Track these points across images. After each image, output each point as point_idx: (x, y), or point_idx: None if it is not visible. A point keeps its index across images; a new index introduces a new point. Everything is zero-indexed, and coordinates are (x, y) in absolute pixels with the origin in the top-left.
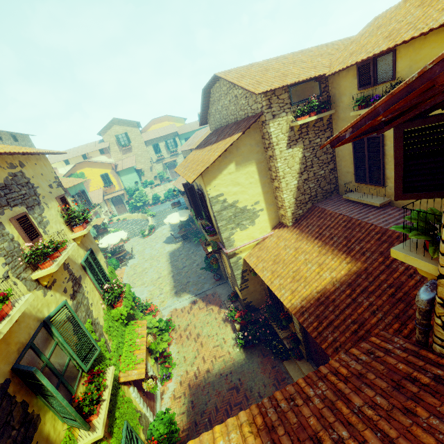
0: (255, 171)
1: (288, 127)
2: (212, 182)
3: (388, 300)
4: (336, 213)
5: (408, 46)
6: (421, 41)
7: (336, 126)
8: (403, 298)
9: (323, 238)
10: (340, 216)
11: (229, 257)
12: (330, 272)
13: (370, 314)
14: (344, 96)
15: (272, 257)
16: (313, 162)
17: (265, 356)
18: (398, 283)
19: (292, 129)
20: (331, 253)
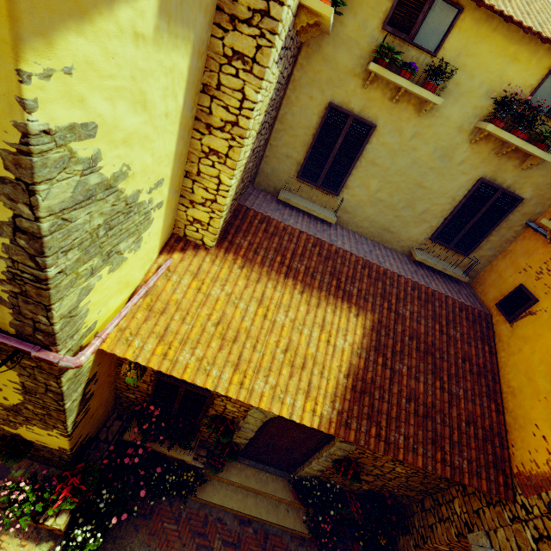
0: (185, 75)
1: (298, 2)
2: (63, 35)
3: (418, 356)
4: (294, 228)
5: (476, 22)
6: (489, 29)
7: (305, 62)
8: (426, 349)
9: (300, 275)
10: (305, 236)
11: (62, 371)
12: (343, 336)
13: (415, 381)
14: (352, 14)
15: (210, 327)
16: (268, 117)
17: (151, 516)
18: (415, 332)
19: (296, 12)
20: (326, 303)
